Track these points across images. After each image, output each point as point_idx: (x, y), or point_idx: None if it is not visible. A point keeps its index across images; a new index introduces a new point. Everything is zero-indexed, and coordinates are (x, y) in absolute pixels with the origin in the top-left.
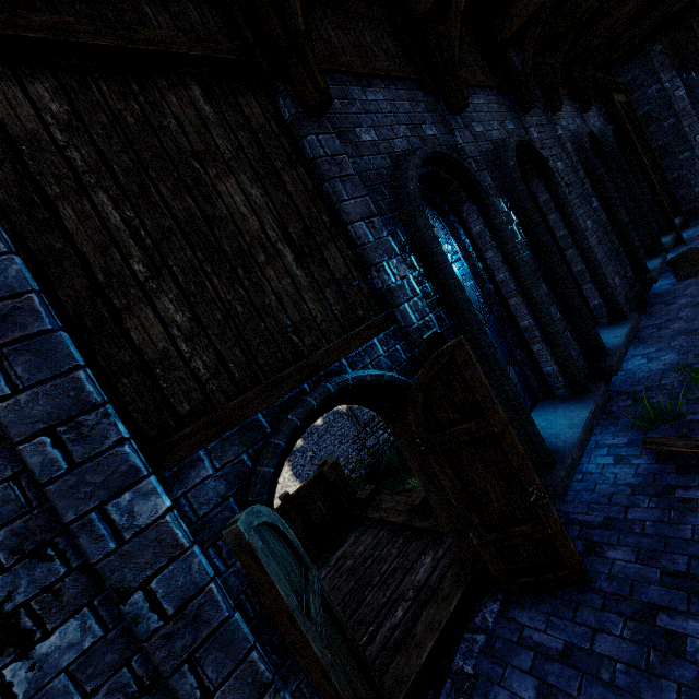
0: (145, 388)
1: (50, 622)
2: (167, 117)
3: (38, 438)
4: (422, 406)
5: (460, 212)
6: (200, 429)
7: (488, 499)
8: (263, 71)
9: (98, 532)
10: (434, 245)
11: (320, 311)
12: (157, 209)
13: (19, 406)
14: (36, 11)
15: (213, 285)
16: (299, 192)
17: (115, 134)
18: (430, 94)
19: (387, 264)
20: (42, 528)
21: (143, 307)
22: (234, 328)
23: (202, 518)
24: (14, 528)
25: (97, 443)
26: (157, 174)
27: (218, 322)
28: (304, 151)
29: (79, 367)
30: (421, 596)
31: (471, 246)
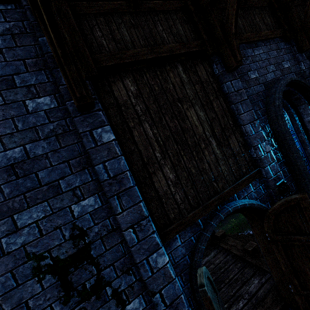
0: (159, 207)
1: (130, 298)
2: (169, 84)
3: (129, 229)
4: (272, 221)
5: (298, 108)
6: (177, 226)
7: (306, 275)
8: (209, 53)
9: (146, 268)
10: (287, 135)
11: (226, 170)
12: (164, 127)
13: (123, 217)
14: (128, 49)
15: (183, 160)
16: (220, 111)
17: (151, 96)
18: (288, 42)
19: (260, 146)
20: (128, 262)
21: (159, 172)
22: (191, 180)
23: (176, 263)
24: (121, 261)
25: (146, 232)
26: (165, 111)
27: (185, 177)
28: (223, 89)
29: (141, 201)
30: (252, 300)
31: (301, 126)
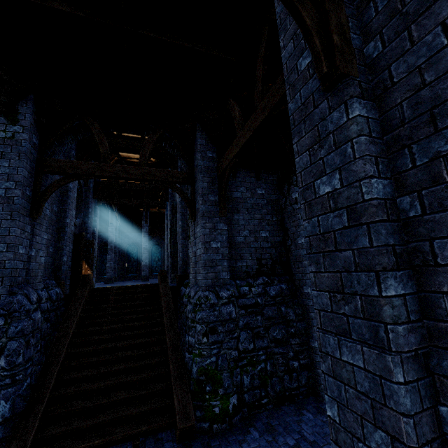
0: None
1: None
2: None
3: None
4: None
5: None
6: None
7: None
8: None
9: None
10: None
11: None
12: None
13: None
14: None
15: None
16: None
17: None
18: None
19: None
20: None
21: None
22: None
23: None
24: None
25: None
26: None
27: None
28: None
29: None
30: None
31: None
